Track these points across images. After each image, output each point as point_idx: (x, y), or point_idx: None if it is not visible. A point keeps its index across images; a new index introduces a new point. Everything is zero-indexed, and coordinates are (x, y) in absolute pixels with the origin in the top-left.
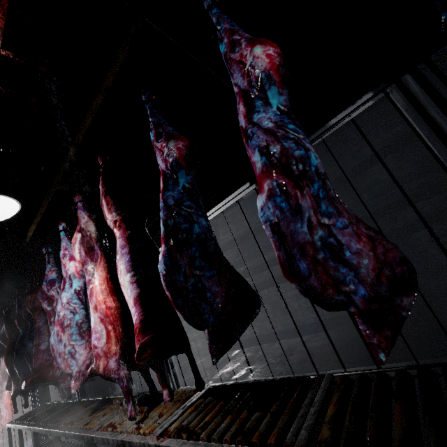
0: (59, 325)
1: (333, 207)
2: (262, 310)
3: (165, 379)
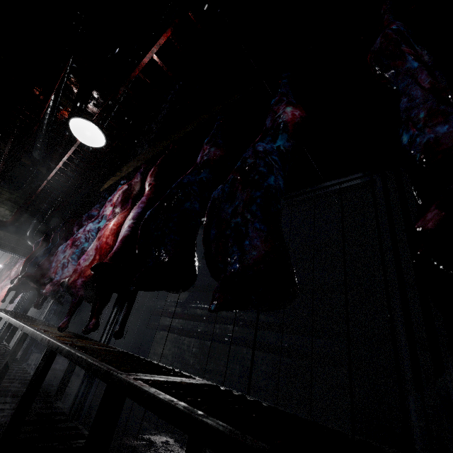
0: (71, 241)
1: (262, 214)
2: (230, 367)
3: (101, 312)
